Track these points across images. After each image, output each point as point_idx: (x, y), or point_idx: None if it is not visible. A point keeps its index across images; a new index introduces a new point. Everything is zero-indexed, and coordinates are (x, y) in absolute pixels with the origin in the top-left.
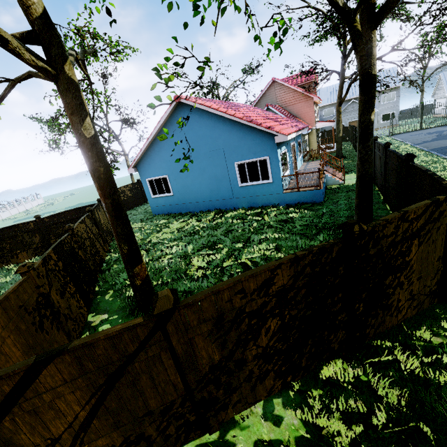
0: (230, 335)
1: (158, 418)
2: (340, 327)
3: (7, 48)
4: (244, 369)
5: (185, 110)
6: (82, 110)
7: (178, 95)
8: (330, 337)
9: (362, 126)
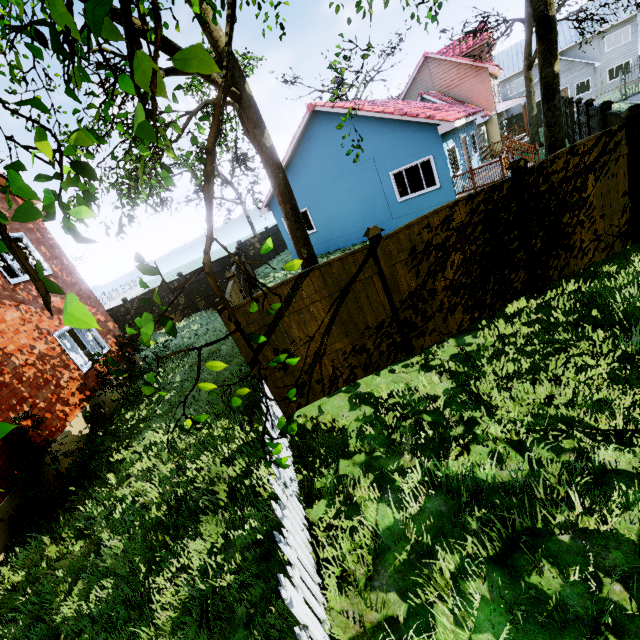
0: (422, 266)
1: (374, 334)
2: (520, 267)
3: (210, 80)
4: (435, 298)
5: (321, 120)
6: (261, 122)
7: (312, 103)
8: (511, 276)
9: (545, 83)
